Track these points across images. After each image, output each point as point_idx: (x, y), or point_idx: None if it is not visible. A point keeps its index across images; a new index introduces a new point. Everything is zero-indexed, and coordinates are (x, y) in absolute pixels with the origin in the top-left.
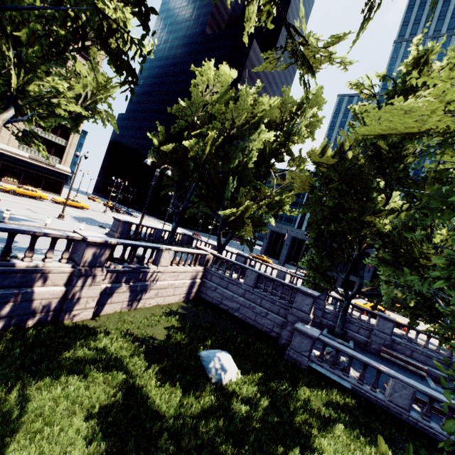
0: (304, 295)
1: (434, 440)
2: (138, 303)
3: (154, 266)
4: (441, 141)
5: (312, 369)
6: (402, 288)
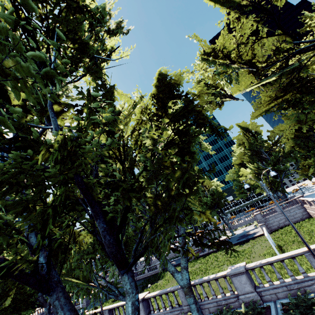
0: None
1: None
2: None
3: None
4: None
5: None
6: None
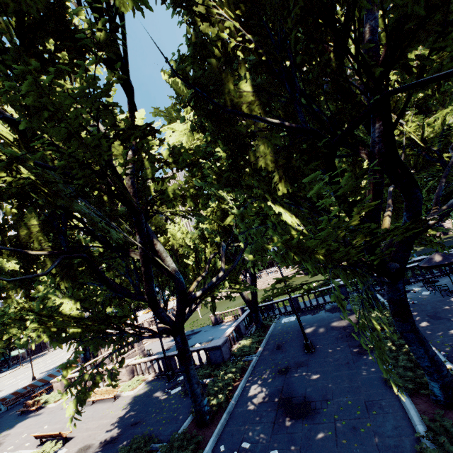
0: None
1: None
2: (447, 233)
3: (444, 223)
4: None
5: None
6: None
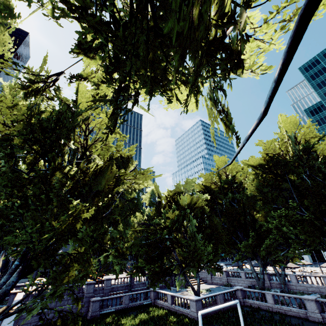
0: (90, 285)
1: (135, 306)
2: None
3: None
4: (134, 231)
5: (101, 314)
6: (119, 264)
